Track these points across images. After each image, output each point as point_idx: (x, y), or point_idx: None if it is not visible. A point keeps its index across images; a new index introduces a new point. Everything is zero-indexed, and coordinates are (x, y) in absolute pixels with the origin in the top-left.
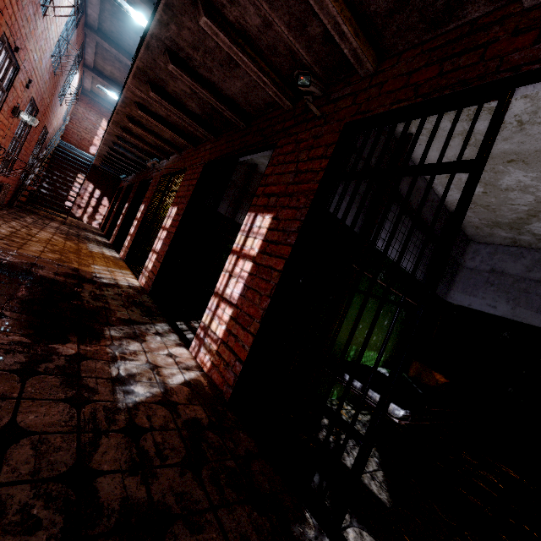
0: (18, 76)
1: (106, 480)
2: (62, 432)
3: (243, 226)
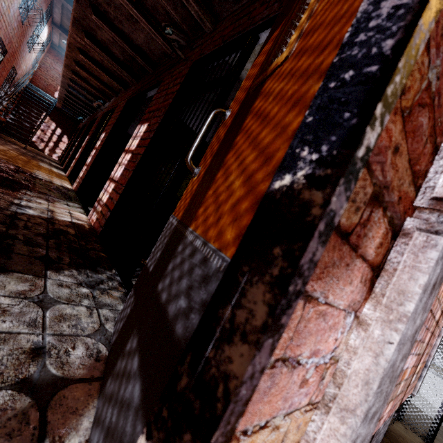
0: None
1: None
2: None
3: (133, 134)
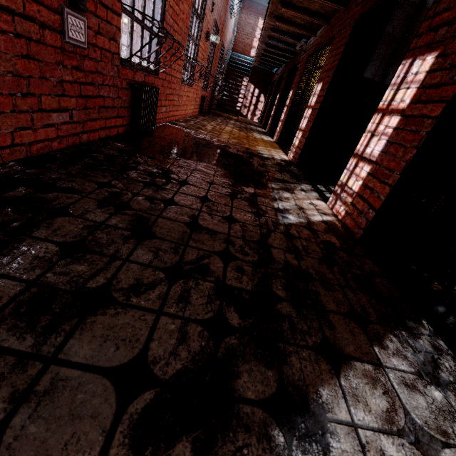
0: (207, 3)
1: (276, 250)
2: (252, 225)
3: (393, 80)
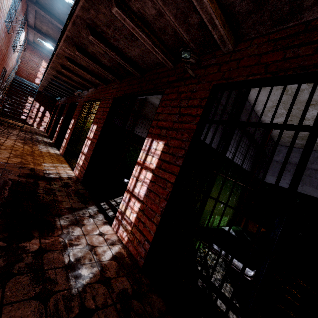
0: None
1: None
2: None
3: (143, 147)
